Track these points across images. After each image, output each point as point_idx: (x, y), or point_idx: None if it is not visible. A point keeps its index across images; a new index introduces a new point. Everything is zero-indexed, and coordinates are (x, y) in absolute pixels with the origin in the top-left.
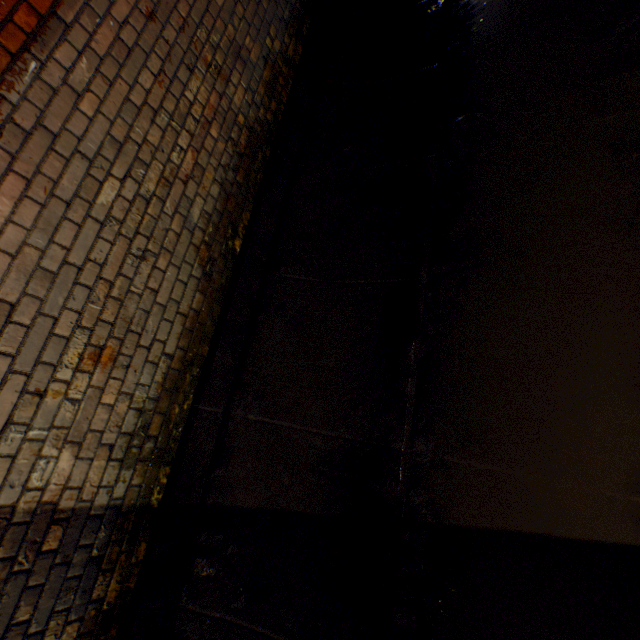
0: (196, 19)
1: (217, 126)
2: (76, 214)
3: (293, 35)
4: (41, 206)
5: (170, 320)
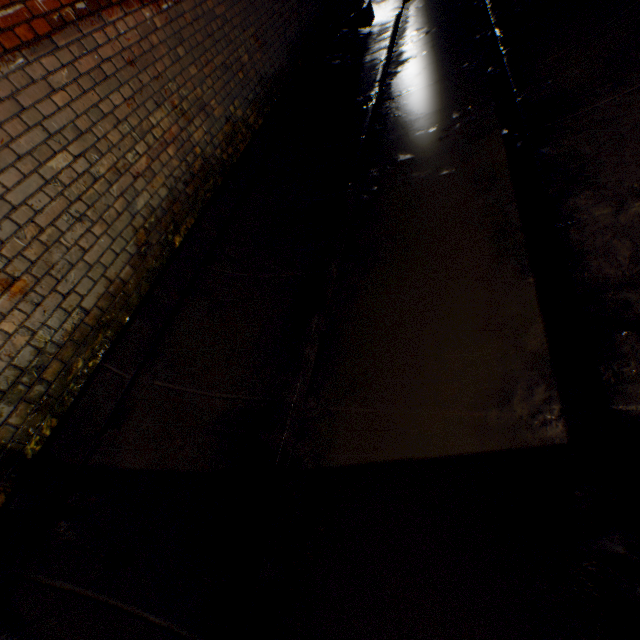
0: (170, 76)
1: (175, 148)
2: (25, 166)
3: (255, 111)
4: None
5: (94, 279)
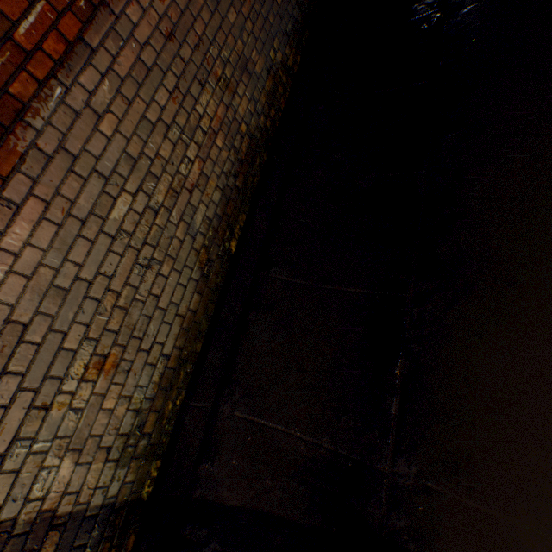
0: (210, 36)
1: (222, 136)
2: (90, 231)
3: (293, 46)
4: (58, 226)
5: (169, 322)
